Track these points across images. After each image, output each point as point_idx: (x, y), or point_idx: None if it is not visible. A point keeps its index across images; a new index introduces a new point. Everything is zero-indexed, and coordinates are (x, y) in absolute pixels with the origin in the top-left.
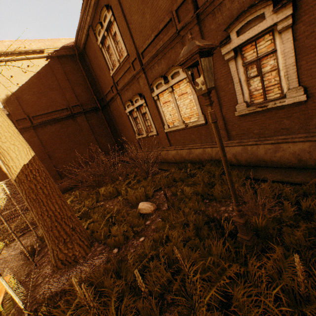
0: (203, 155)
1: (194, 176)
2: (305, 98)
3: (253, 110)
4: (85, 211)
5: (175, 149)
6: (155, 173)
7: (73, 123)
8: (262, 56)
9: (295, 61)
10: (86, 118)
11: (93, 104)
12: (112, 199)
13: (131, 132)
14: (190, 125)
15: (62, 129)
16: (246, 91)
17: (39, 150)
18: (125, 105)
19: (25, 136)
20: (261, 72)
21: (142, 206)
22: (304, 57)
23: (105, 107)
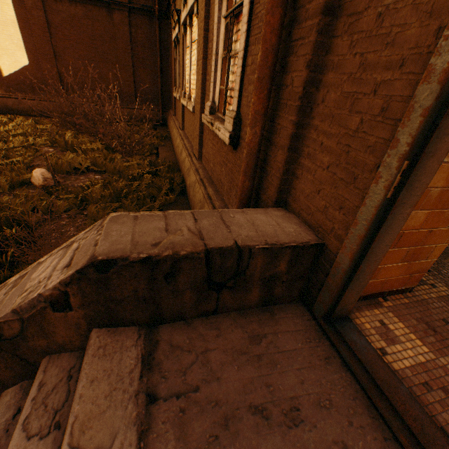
0: (183, 164)
1: (136, 181)
2: (228, 142)
3: (208, 124)
4: (16, 145)
5: (179, 137)
6: (131, 152)
7: (106, 18)
8: (235, 8)
9: (244, 47)
10: (129, 20)
11: (150, 0)
12: (64, 152)
13: (173, 81)
14: (188, 106)
15: (86, 19)
16: (219, 80)
17: (42, 36)
18: (172, 25)
19: (26, 1)
20: (230, 48)
21: (36, 173)
22: (253, 46)
23: (167, 18)
